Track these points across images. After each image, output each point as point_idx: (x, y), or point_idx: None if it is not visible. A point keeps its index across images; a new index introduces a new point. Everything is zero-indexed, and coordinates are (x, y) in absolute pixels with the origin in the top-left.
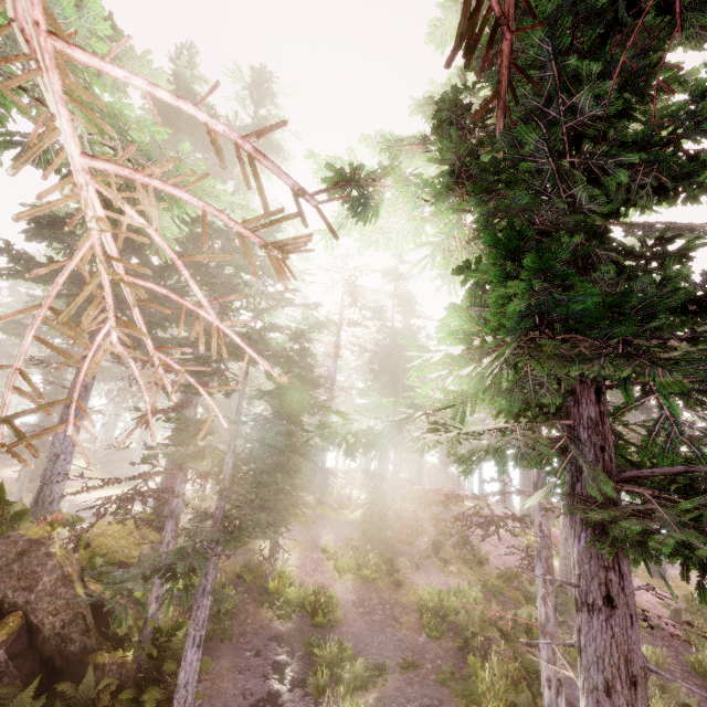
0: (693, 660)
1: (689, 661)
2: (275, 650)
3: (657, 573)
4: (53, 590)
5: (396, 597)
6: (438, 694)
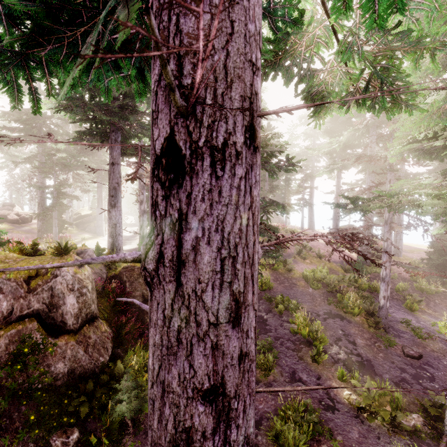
0: (417, 285)
1: (415, 286)
2: None
3: (397, 254)
4: None
5: (290, 275)
6: (328, 308)
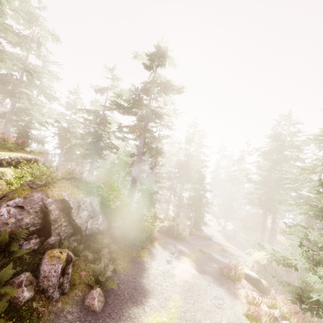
0: None
1: None
2: None
3: None
4: (296, 276)
5: None
6: None
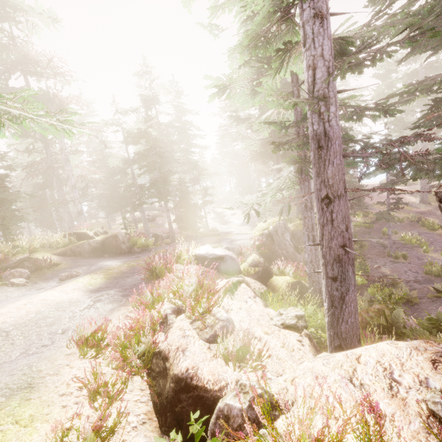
0: None
1: None
2: (365, 235)
3: None
4: None
5: None
6: (416, 230)
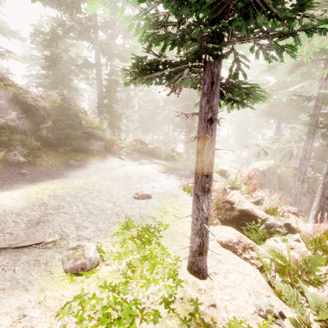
0: None
1: None
2: None
3: None
4: (312, 184)
5: None
6: None
